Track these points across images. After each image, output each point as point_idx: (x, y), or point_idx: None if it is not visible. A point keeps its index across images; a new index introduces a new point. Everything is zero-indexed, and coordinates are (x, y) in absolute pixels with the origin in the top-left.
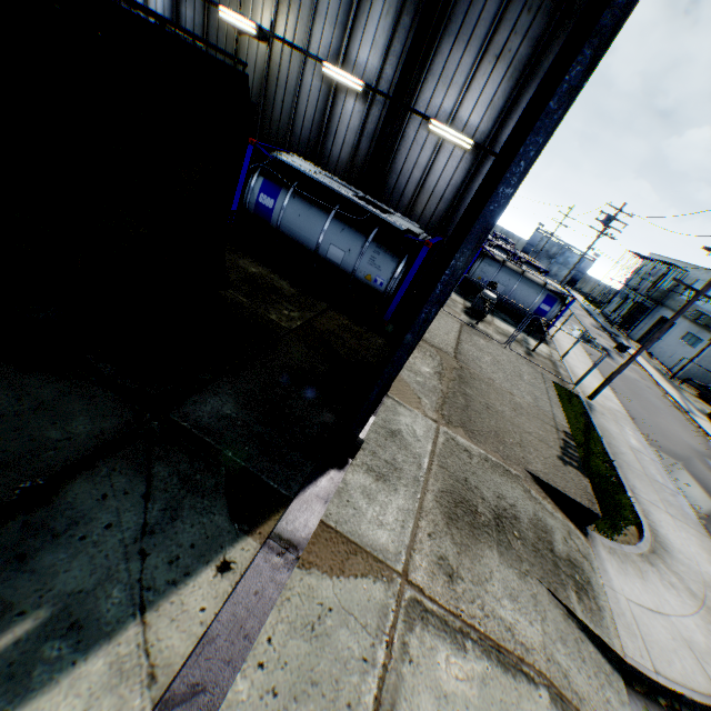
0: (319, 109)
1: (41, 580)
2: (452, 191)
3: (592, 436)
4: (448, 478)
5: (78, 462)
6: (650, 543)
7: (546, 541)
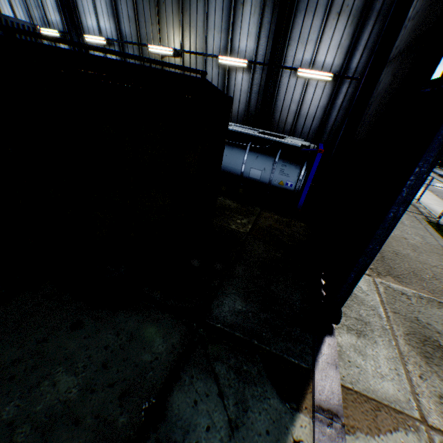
0: (219, 86)
1: None
2: (321, 111)
3: None
4: (403, 321)
5: (168, 376)
6: None
7: None
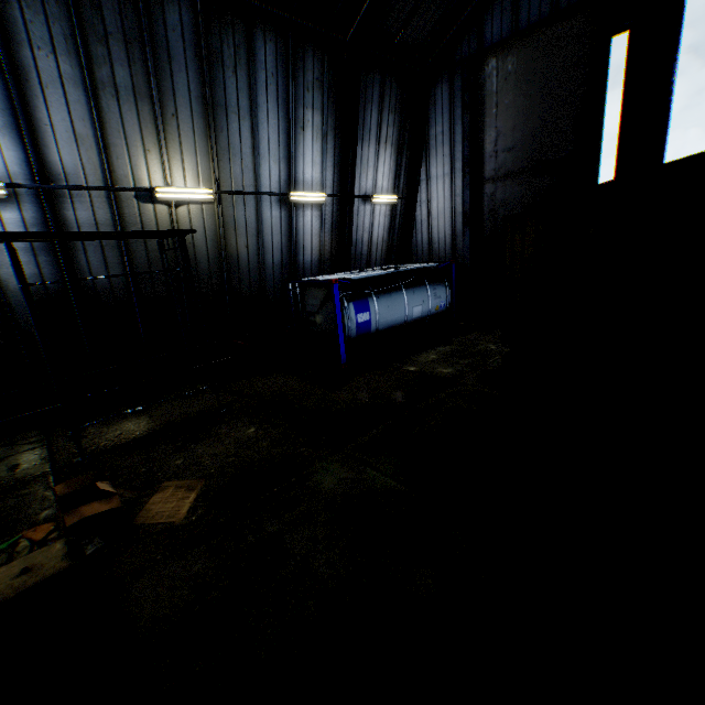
0: (284, 233)
1: None
2: (387, 233)
3: None
4: None
5: None
6: None
7: None
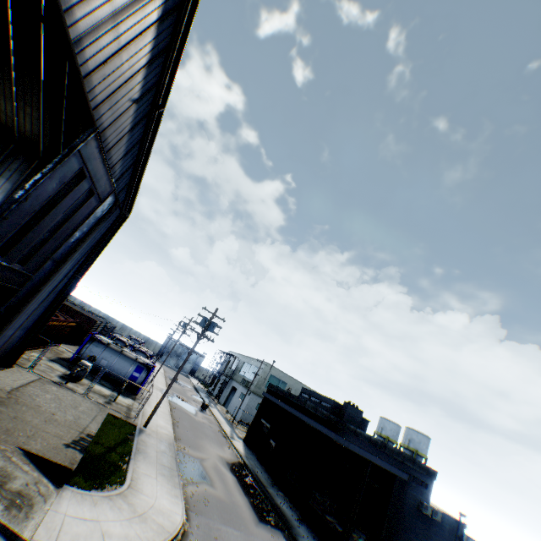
0: None
1: None
2: None
3: (128, 444)
4: None
5: None
6: (123, 490)
7: (0, 480)
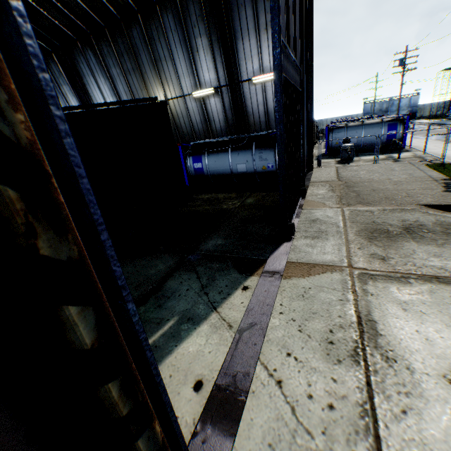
0: (201, 114)
1: (170, 310)
2: None
3: None
4: (359, 225)
5: (165, 276)
6: None
7: None
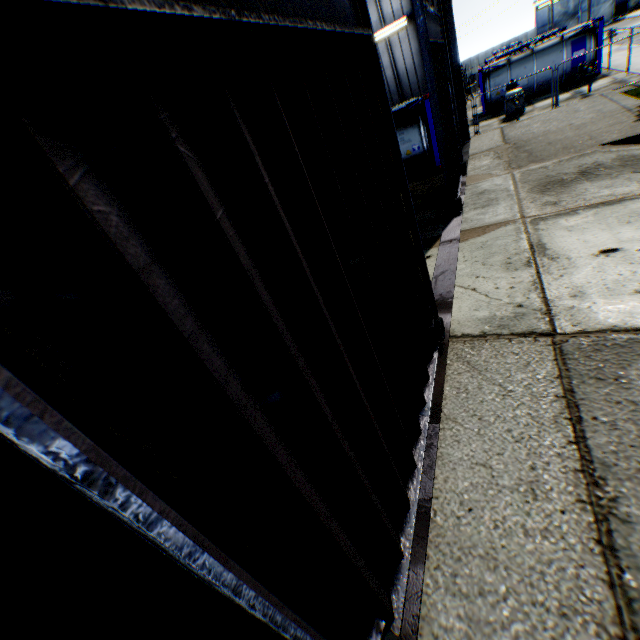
0: None
1: None
2: (418, 58)
3: None
4: (531, 183)
5: None
6: None
7: (634, 160)
